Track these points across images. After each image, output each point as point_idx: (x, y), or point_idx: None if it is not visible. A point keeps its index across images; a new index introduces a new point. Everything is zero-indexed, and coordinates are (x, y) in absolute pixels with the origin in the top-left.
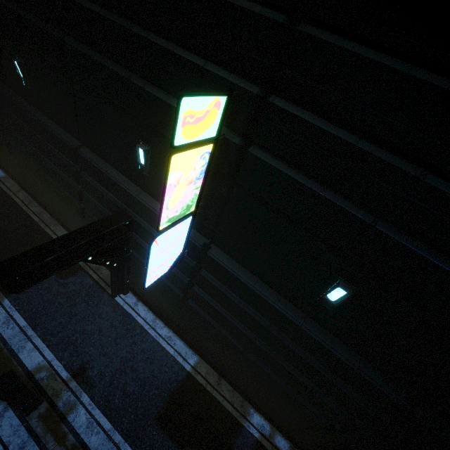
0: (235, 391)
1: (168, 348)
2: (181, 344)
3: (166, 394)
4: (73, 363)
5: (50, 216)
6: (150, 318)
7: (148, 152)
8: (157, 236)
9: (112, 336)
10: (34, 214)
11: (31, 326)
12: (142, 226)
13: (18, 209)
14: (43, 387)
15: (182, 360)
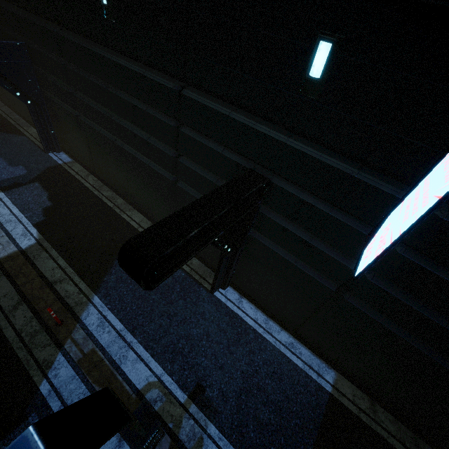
0: (399, 422)
1: (294, 359)
2: (307, 353)
3: (311, 426)
4: (186, 378)
5: (124, 201)
6: (260, 318)
7: (335, 48)
8: None
9: (223, 342)
10: (106, 199)
11: (129, 330)
12: (283, 190)
13: (90, 194)
14: (158, 413)
15: (316, 376)
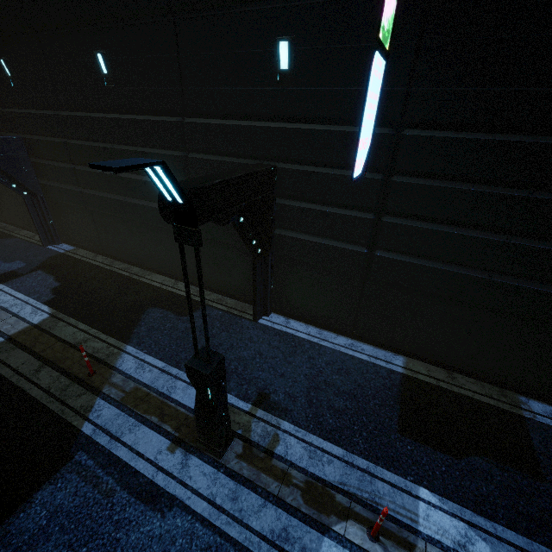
0: (481, 382)
1: (357, 355)
2: (370, 348)
3: (391, 402)
4: (246, 391)
5: (140, 269)
6: (313, 331)
7: (291, 45)
8: (376, 47)
9: (278, 356)
10: (121, 271)
11: (172, 365)
12: (290, 170)
13: (101, 269)
14: None
15: (385, 363)
